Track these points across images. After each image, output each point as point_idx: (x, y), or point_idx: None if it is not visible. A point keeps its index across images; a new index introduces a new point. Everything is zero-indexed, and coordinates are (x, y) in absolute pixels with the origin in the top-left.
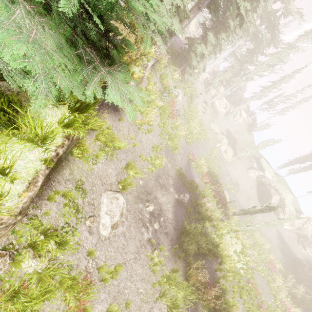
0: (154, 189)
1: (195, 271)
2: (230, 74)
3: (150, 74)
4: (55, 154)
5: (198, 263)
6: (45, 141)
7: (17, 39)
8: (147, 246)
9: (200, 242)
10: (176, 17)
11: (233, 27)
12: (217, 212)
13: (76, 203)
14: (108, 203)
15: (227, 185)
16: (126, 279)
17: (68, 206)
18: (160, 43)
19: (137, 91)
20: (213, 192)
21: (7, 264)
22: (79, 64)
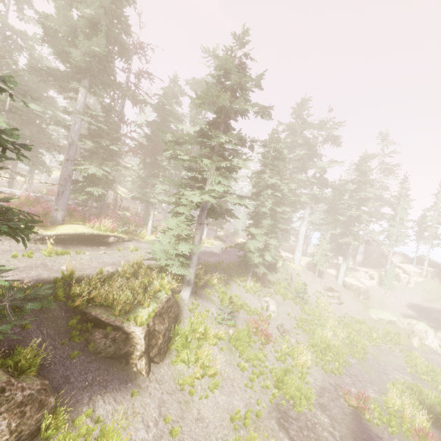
0: None
1: None
2: (325, 241)
3: (194, 304)
4: None
5: None
6: None
7: None
8: None
9: None
10: (181, 243)
11: (268, 210)
12: None
13: None
14: None
15: None
16: None
17: None
18: (177, 270)
19: None
20: None
21: None
22: None
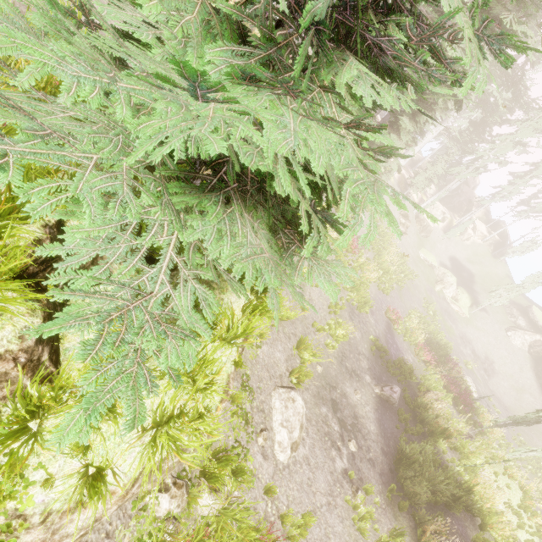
0: (339, 379)
1: (436, 539)
2: (444, 165)
3: None
4: (241, 350)
5: (439, 521)
6: (237, 337)
7: (273, 275)
8: (343, 483)
9: (435, 480)
10: None
11: (441, 102)
12: (457, 420)
13: (245, 409)
14: (283, 408)
15: (469, 364)
16: (320, 540)
17: (237, 415)
18: None
19: (342, 268)
20: (443, 379)
21: (184, 500)
22: (279, 250)
